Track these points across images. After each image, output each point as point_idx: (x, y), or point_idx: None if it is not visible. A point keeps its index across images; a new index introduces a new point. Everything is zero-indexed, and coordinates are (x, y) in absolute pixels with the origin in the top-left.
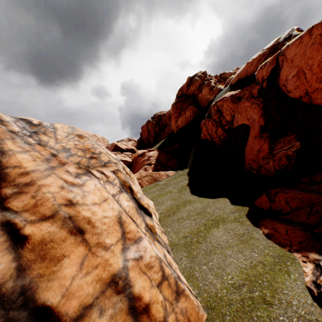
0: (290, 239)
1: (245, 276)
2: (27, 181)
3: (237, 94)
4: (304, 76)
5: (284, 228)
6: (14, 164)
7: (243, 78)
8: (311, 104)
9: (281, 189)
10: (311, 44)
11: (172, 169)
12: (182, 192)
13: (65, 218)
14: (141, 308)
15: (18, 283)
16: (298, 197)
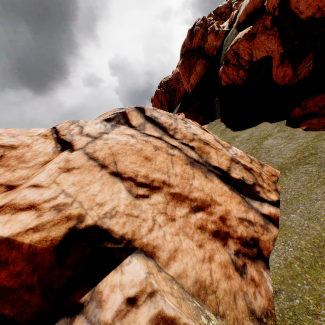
0: (321, 124)
1: (297, 151)
2: (174, 128)
3: (250, 32)
4: None
5: (316, 120)
6: (164, 122)
7: (251, 11)
8: (324, 18)
9: (309, 98)
10: None
11: (203, 124)
12: (225, 134)
13: (198, 139)
14: (249, 168)
15: (202, 160)
16: (323, 99)
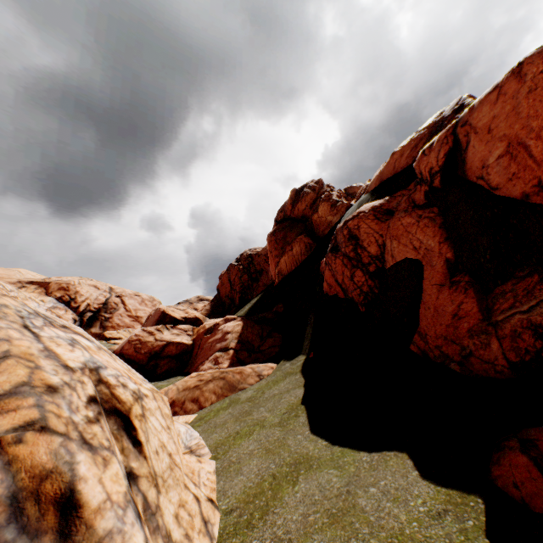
0: None
1: None
2: None
3: (383, 205)
4: (526, 152)
5: None
6: None
7: (390, 179)
8: None
9: None
10: (527, 90)
11: (270, 359)
12: (290, 425)
13: None
14: None
15: None
16: None
